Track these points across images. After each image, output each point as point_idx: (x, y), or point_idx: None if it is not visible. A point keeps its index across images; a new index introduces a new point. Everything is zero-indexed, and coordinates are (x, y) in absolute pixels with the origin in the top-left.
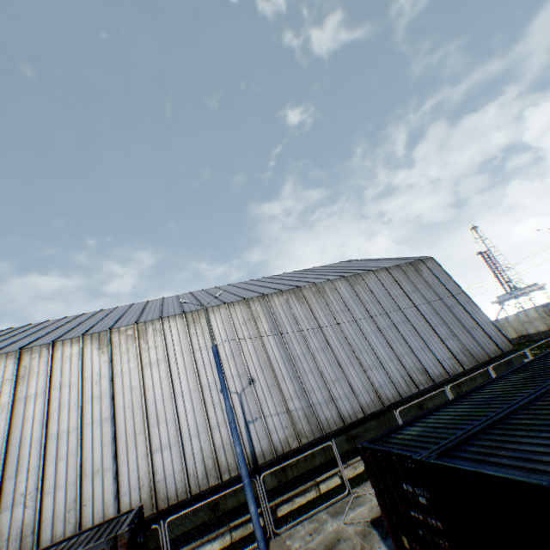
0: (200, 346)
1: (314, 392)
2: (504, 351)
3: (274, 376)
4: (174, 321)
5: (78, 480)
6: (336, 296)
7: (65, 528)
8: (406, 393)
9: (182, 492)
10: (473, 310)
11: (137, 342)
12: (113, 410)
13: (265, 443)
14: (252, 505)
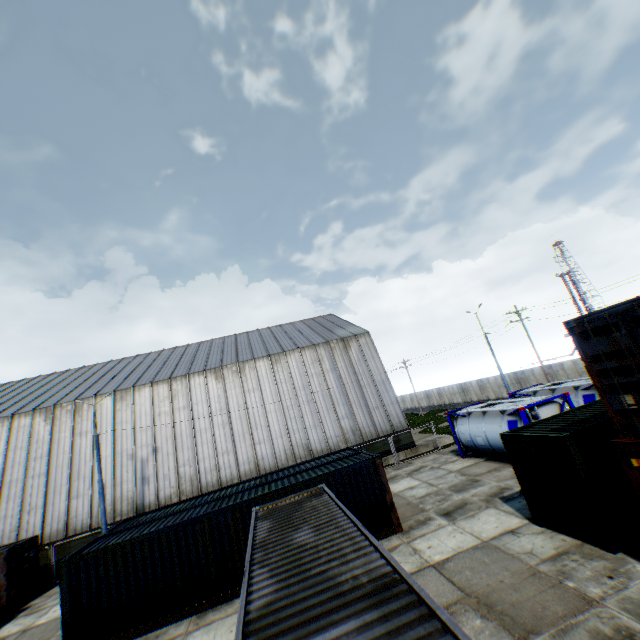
0: (122, 420)
1: (204, 461)
2: (396, 430)
3: (174, 447)
4: (106, 399)
5: (20, 513)
6: (253, 375)
7: (10, 542)
8: (283, 465)
9: (87, 526)
10: (385, 390)
11: (73, 416)
12: (49, 468)
13: (154, 497)
14: None
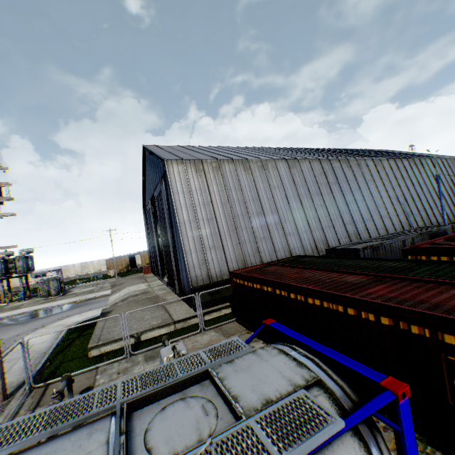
0: (383, 178)
1: (426, 210)
2: None
3: (413, 199)
4: (369, 162)
5: (364, 221)
6: (427, 167)
7: (365, 236)
8: None
9: None
10: None
11: (360, 168)
12: (363, 197)
13: (415, 225)
14: None
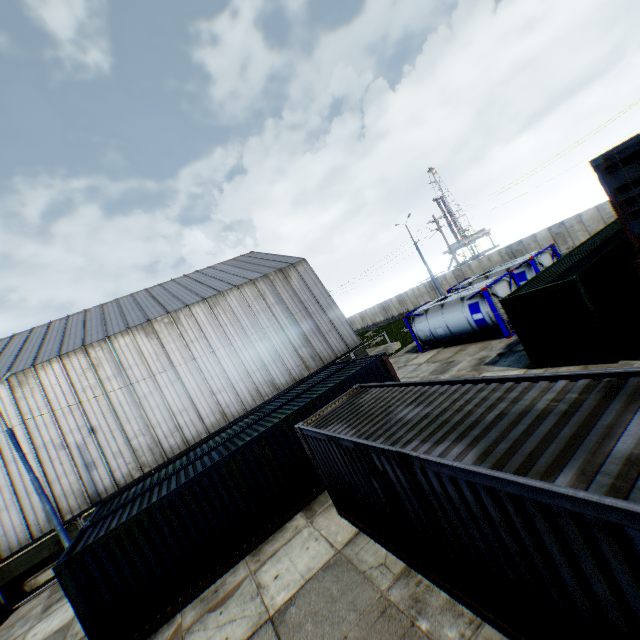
0: (32, 409)
1: (160, 426)
2: (352, 348)
3: (117, 421)
4: None
5: None
6: (192, 323)
7: None
8: (252, 406)
9: (26, 540)
10: (333, 313)
11: None
12: None
13: (109, 481)
14: (66, 543)
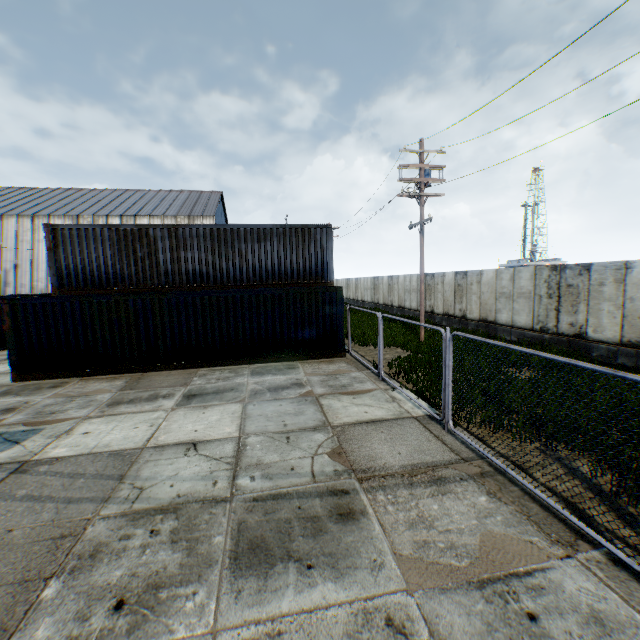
0: None
1: None
2: None
3: (32, 267)
4: None
5: None
6: None
7: None
8: None
9: None
10: None
11: None
12: None
13: None
14: None
